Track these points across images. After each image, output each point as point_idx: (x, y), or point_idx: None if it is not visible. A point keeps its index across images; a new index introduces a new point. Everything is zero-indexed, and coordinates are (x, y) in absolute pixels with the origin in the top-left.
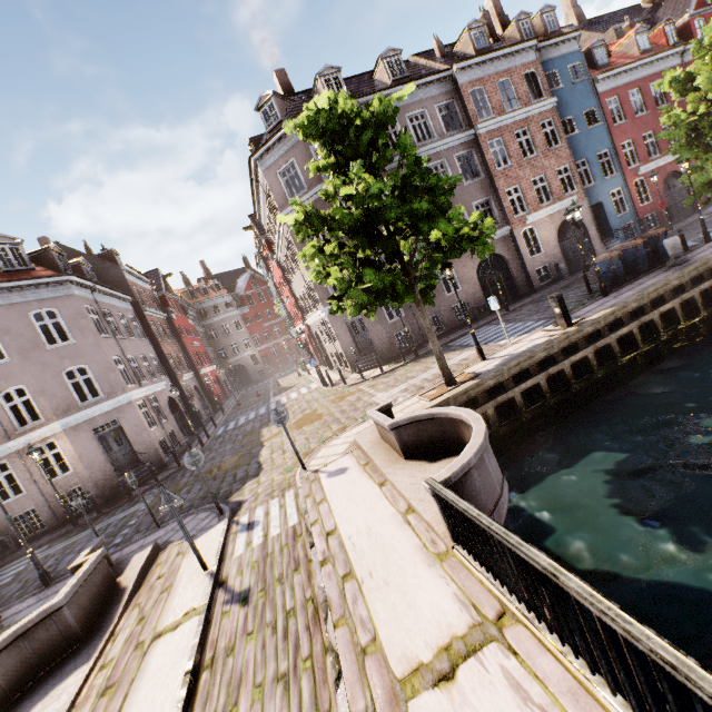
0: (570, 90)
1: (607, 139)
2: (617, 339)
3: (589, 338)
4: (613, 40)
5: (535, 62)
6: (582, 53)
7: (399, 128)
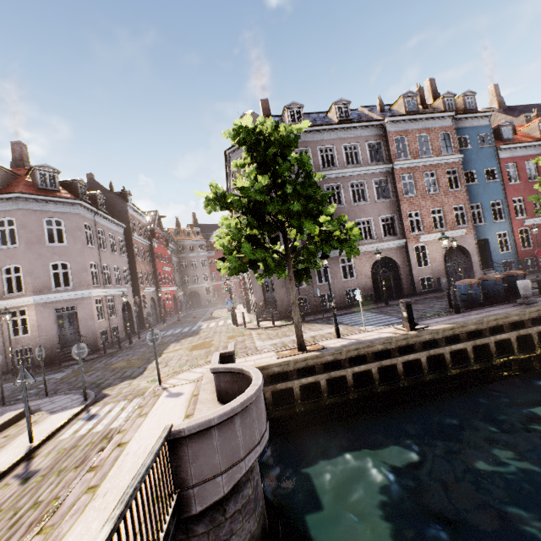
0: (476, 152)
1: (501, 193)
2: (453, 352)
3: (426, 344)
4: (523, 123)
5: (451, 127)
6: (491, 128)
7: (335, 152)
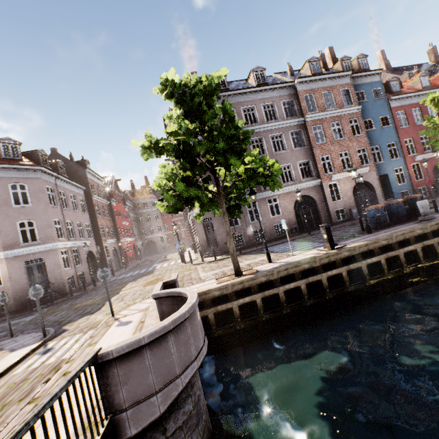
0: (371, 103)
1: (395, 135)
2: (369, 265)
3: (346, 260)
4: (407, 80)
5: (349, 84)
6: (382, 83)
7: (256, 111)
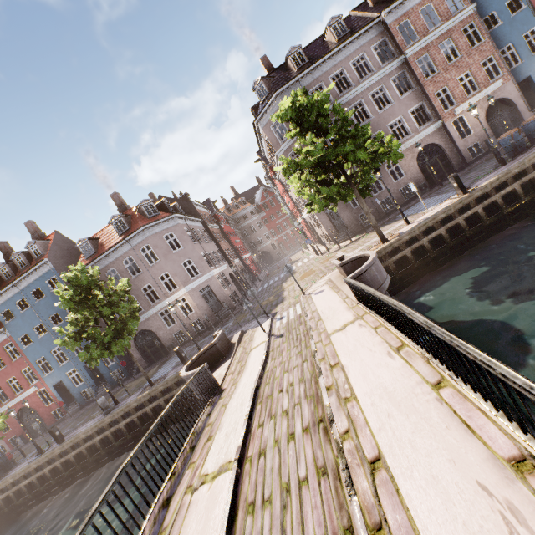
0: None
1: (533, 18)
2: (505, 196)
3: (480, 199)
4: None
5: None
6: None
7: (346, 73)
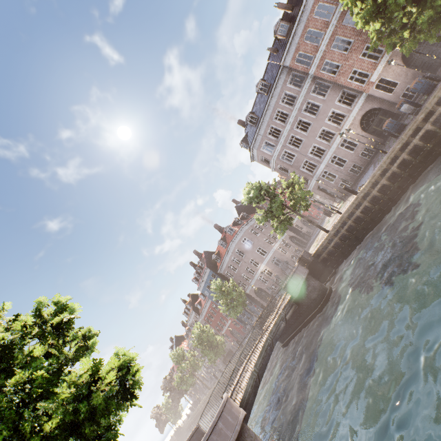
0: None
1: None
2: (382, 187)
3: (366, 196)
4: None
5: (315, 0)
6: None
7: (281, 110)
